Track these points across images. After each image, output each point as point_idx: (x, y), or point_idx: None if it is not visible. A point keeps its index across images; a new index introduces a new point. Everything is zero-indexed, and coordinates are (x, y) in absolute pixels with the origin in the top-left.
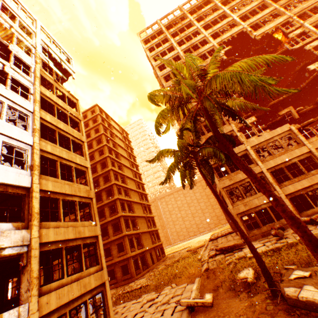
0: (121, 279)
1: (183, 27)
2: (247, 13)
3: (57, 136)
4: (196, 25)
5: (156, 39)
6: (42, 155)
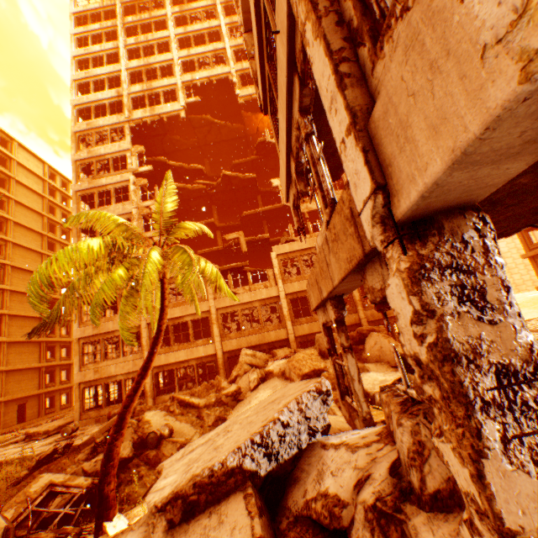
0: None
1: (151, 22)
2: None
3: None
4: (170, 29)
5: (98, 24)
6: None
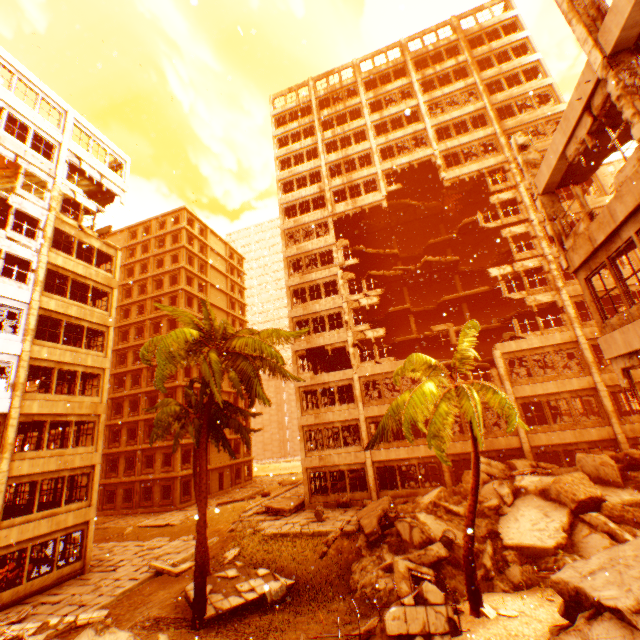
0: (159, 504)
1: (345, 113)
2: (450, 124)
3: (63, 330)
4: (366, 117)
5: (296, 122)
6: (34, 365)
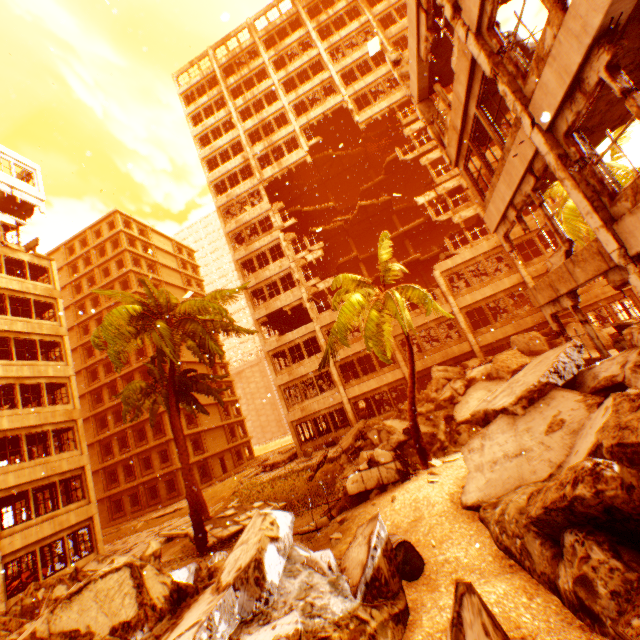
0: (167, 498)
1: (251, 76)
2: (354, 67)
3: (13, 347)
4: (272, 77)
5: (205, 96)
6: None
